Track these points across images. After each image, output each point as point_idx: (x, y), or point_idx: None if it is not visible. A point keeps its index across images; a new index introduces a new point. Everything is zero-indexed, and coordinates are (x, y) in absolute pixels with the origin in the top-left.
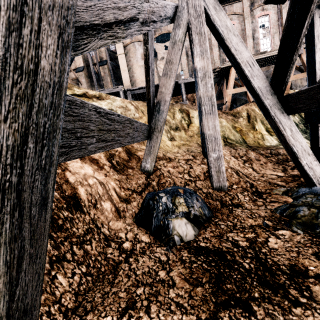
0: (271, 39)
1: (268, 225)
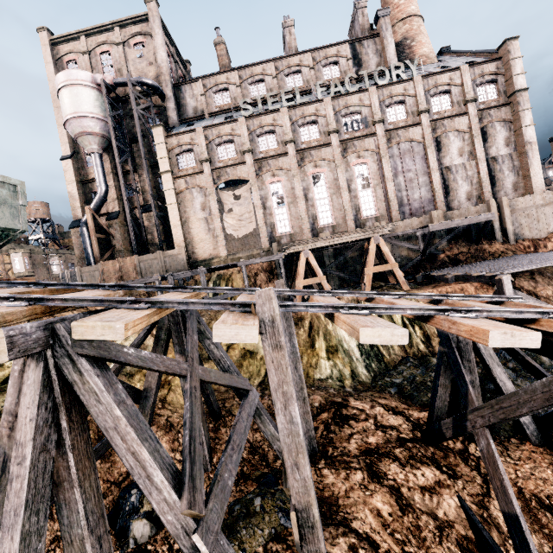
0: (372, 191)
1: None
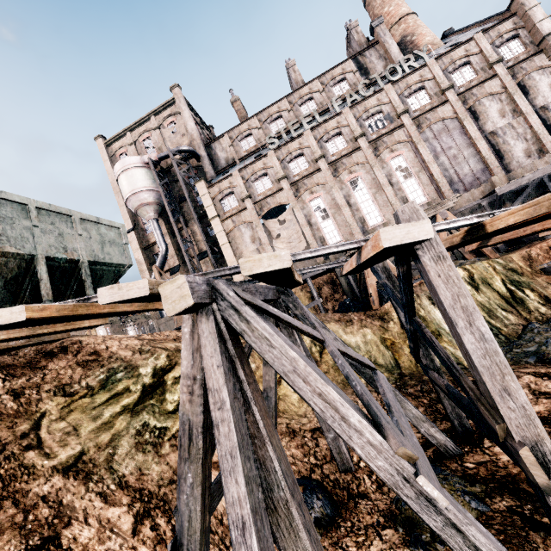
0: (416, 179)
1: (379, 523)
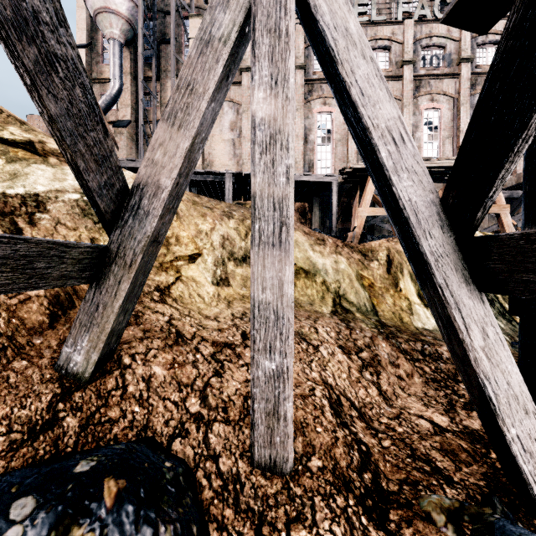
0: (440, 145)
1: None
